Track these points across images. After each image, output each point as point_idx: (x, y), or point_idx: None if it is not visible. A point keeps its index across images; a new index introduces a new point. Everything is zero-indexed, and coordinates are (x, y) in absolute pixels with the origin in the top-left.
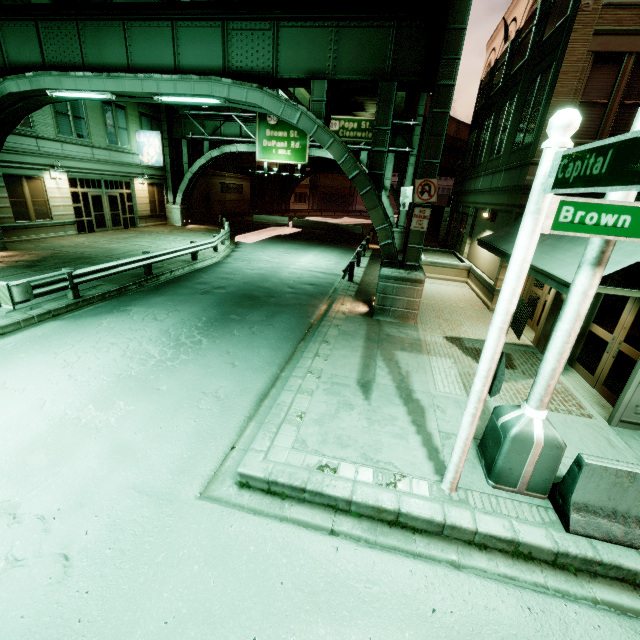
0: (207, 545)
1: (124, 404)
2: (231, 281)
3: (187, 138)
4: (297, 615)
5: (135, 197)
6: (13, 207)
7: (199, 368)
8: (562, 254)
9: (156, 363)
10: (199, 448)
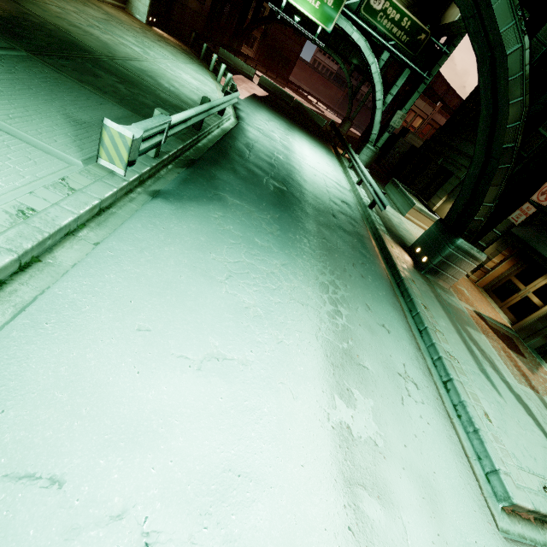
0: None
1: (361, 394)
2: (279, 171)
3: None
4: None
5: None
6: None
7: (368, 332)
8: None
9: (330, 318)
10: (459, 465)
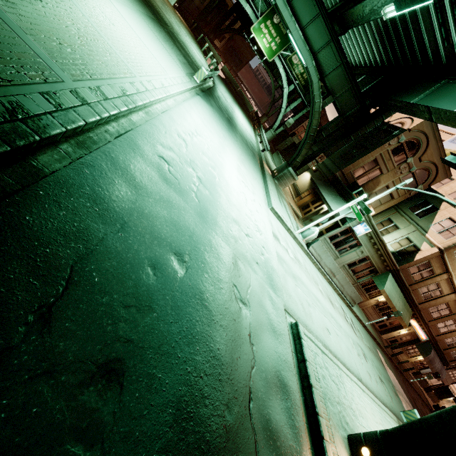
0: (273, 217)
1: (244, 167)
2: (229, 114)
3: None
4: (285, 234)
5: None
6: None
7: (249, 165)
8: (333, 204)
9: (239, 154)
10: (262, 195)
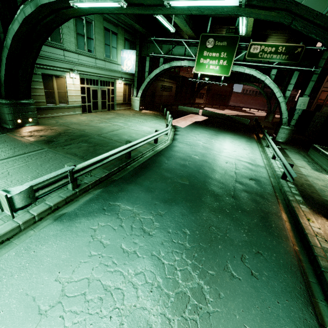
0: None
1: None
2: (188, 169)
3: (149, 56)
4: None
5: (116, 91)
6: (46, 95)
7: None
8: None
9: None
10: None
